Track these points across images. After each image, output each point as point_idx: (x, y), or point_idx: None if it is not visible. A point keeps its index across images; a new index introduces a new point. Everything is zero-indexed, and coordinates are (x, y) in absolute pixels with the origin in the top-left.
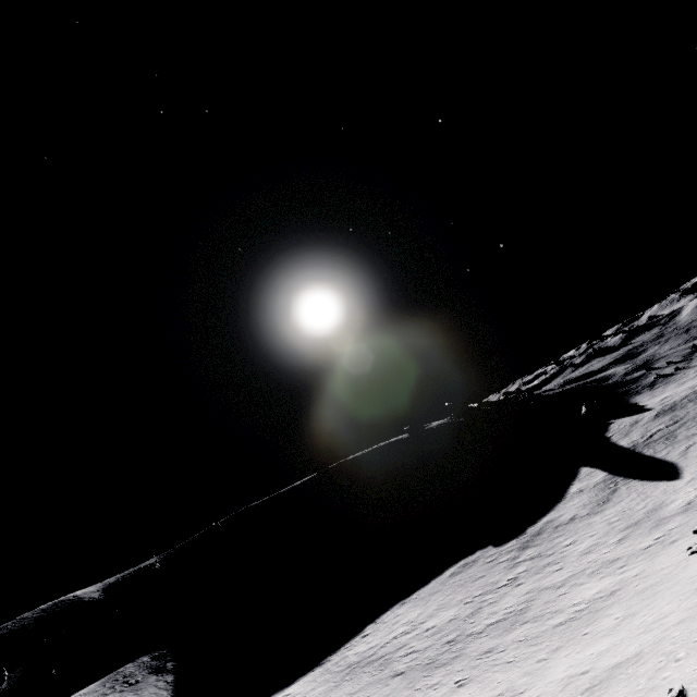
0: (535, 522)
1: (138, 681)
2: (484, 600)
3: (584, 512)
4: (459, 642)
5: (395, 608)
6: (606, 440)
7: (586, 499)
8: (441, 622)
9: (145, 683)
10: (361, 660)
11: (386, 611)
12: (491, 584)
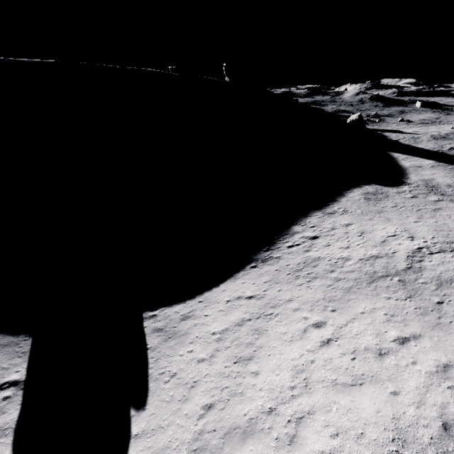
0: (402, 177)
1: None
2: None
3: None
4: None
5: (321, 216)
6: (394, 141)
7: (443, 173)
8: None
9: None
10: (395, 272)
11: (303, 216)
12: None
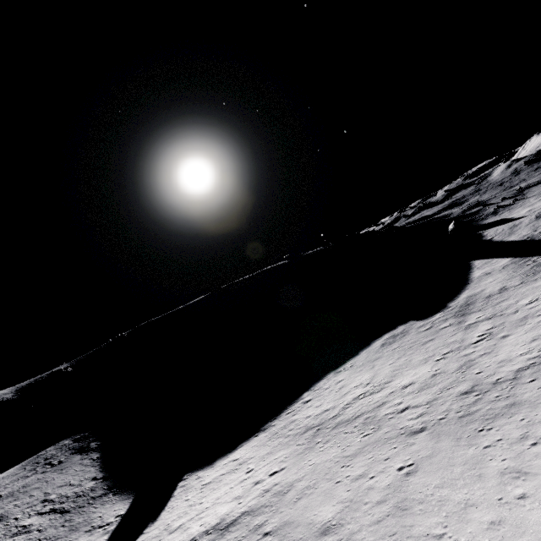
0: (452, 299)
1: (61, 461)
2: (466, 354)
3: (514, 283)
4: (486, 391)
5: (330, 376)
6: (487, 241)
7: (503, 276)
8: (420, 378)
9: (69, 462)
10: (322, 422)
11: (319, 380)
12: (455, 342)
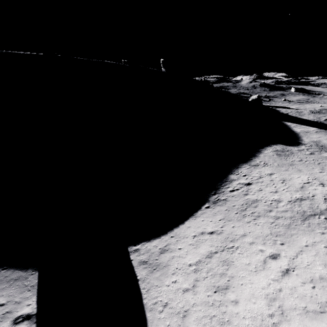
0: (298, 139)
1: None
2: None
3: None
4: None
5: (249, 167)
6: (285, 114)
7: (325, 137)
8: None
9: None
10: (320, 212)
11: (235, 167)
12: None
